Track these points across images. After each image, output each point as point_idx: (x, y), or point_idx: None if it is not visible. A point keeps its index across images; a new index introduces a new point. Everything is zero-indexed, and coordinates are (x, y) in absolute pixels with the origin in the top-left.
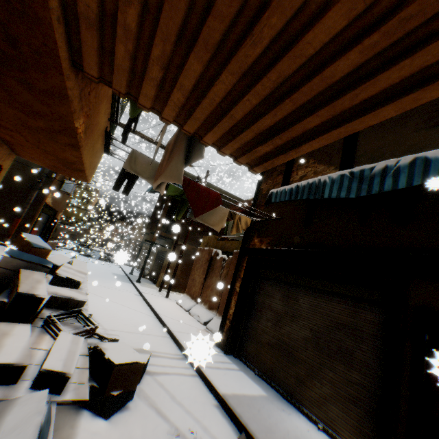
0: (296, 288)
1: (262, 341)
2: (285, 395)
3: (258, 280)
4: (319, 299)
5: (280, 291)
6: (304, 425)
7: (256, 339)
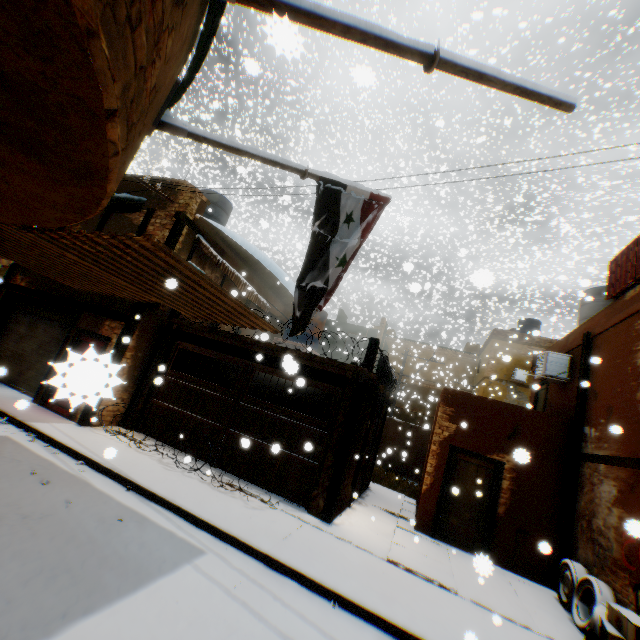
0: (41, 318)
1: (5, 355)
2: (11, 383)
3: (16, 312)
4: (52, 325)
5: (30, 320)
6: (12, 391)
7: (1, 355)
